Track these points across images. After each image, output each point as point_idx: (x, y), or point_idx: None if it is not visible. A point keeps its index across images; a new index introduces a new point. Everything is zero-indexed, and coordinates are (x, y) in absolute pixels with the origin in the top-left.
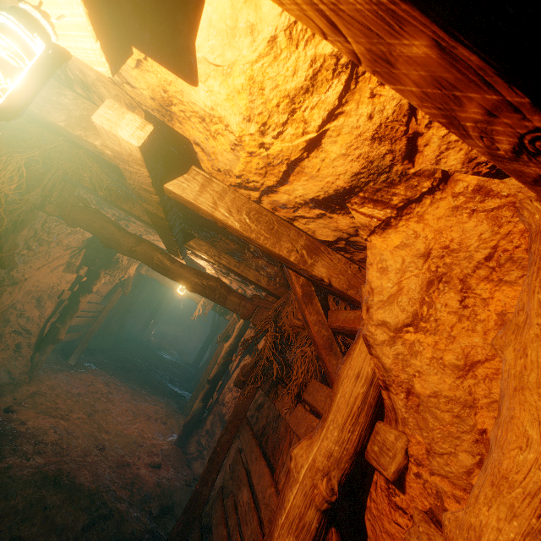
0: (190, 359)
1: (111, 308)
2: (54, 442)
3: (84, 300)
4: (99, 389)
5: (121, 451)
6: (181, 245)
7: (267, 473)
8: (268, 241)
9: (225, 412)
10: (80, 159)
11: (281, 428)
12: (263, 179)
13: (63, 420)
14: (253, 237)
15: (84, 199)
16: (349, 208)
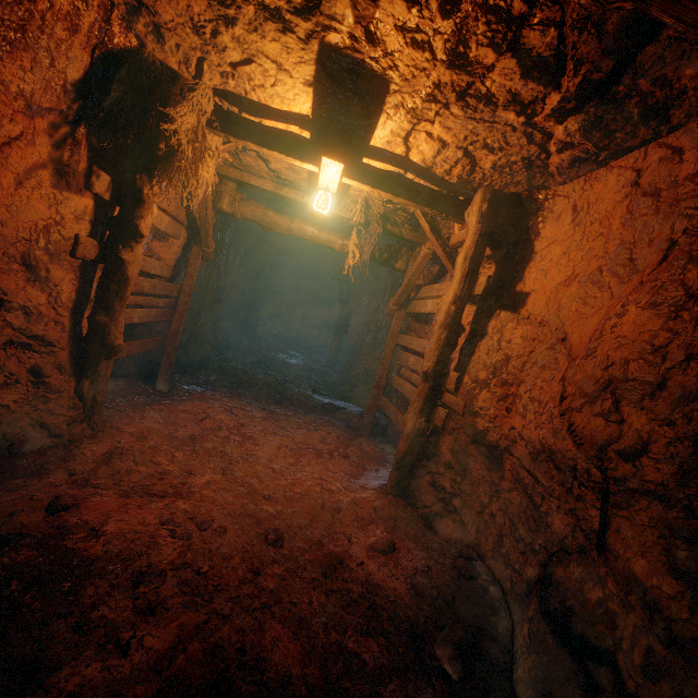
0: (318, 359)
1: (192, 288)
2: (177, 563)
3: (133, 258)
4: (221, 422)
5: (311, 533)
6: None
7: None
8: None
9: (483, 427)
10: None
11: None
12: None
13: (181, 498)
14: None
15: None
16: None
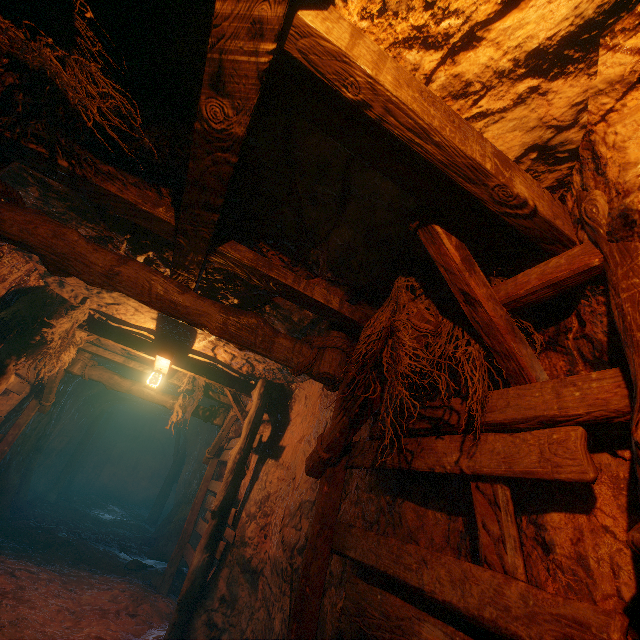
0: (142, 514)
1: (16, 437)
2: None
3: None
4: None
5: None
6: (208, 252)
7: (479, 567)
8: (455, 135)
9: (250, 555)
10: (45, 67)
11: (409, 517)
12: (477, 2)
13: None
14: (436, 124)
15: (15, 191)
16: (601, 50)
